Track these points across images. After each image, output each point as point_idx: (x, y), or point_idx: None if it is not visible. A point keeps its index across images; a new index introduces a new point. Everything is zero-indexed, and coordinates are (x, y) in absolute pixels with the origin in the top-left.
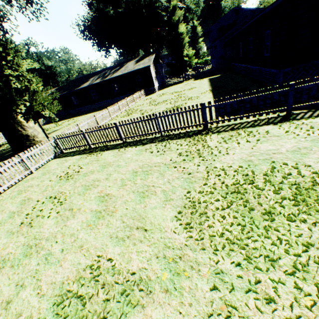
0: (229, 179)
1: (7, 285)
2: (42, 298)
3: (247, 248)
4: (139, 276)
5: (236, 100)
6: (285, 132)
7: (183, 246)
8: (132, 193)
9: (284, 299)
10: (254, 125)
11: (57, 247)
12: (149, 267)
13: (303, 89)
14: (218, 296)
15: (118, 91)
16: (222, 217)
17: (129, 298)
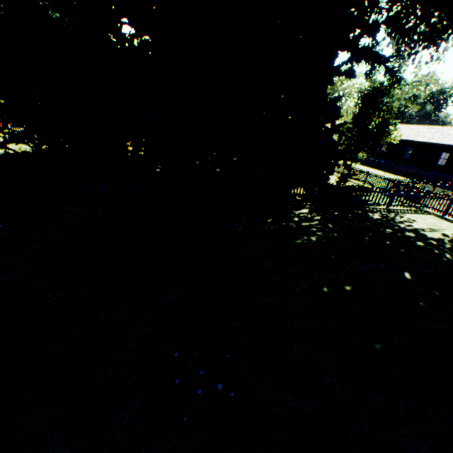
0: None
1: None
2: None
3: None
4: None
5: None
6: None
7: None
8: None
9: None
10: None
11: None
12: None
13: None
14: None
15: None
16: None
17: None
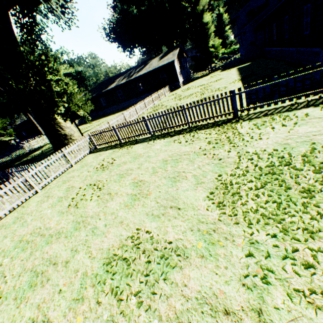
0: (263, 162)
1: (64, 250)
2: (93, 260)
3: (283, 222)
4: (175, 245)
5: (269, 84)
6: None
7: (216, 221)
8: (164, 179)
9: None
10: (291, 109)
11: (100, 223)
12: (185, 238)
13: None
14: (253, 262)
15: (143, 89)
16: (255, 195)
17: (168, 261)
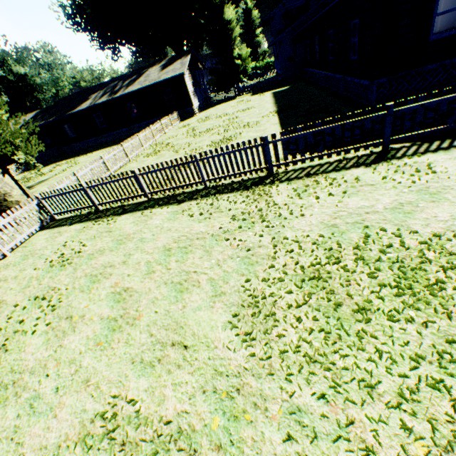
0: (306, 257)
1: None
2: None
3: (334, 368)
4: (177, 425)
5: (312, 132)
6: (382, 178)
7: (241, 371)
8: (164, 286)
9: (388, 447)
10: (339, 168)
11: (48, 385)
12: (193, 410)
13: (406, 113)
14: (295, 451)
15: (138, 114)
16: (297, 319)
17: None
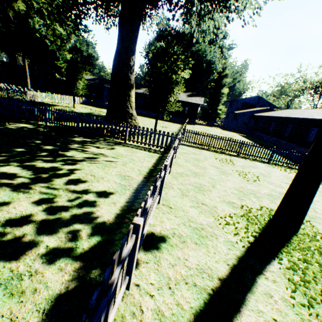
0: None
1: None
2: None
3: None
4: None
5: None
6: None
7: None
8: None
9: None
10: None
11: None
12: None
13: None
14: None
15: None
16: None
17: None
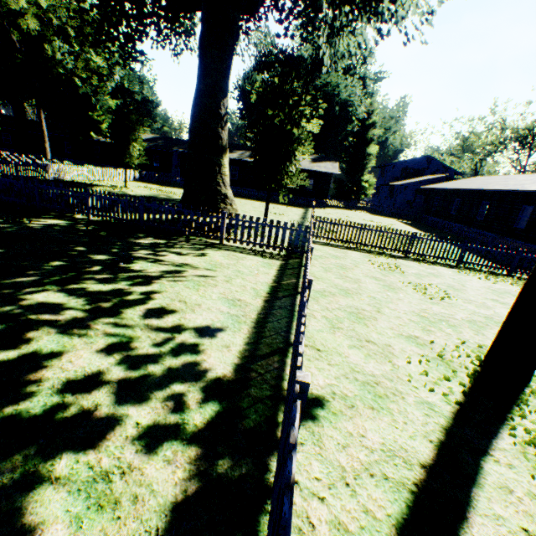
0: None
1: None
2: None
3: None
4: None
5: None
6: None
7: None
8: None
9: None
10: None
11: None
12: None
13: None
14: None
15: None
16: None
17: None
